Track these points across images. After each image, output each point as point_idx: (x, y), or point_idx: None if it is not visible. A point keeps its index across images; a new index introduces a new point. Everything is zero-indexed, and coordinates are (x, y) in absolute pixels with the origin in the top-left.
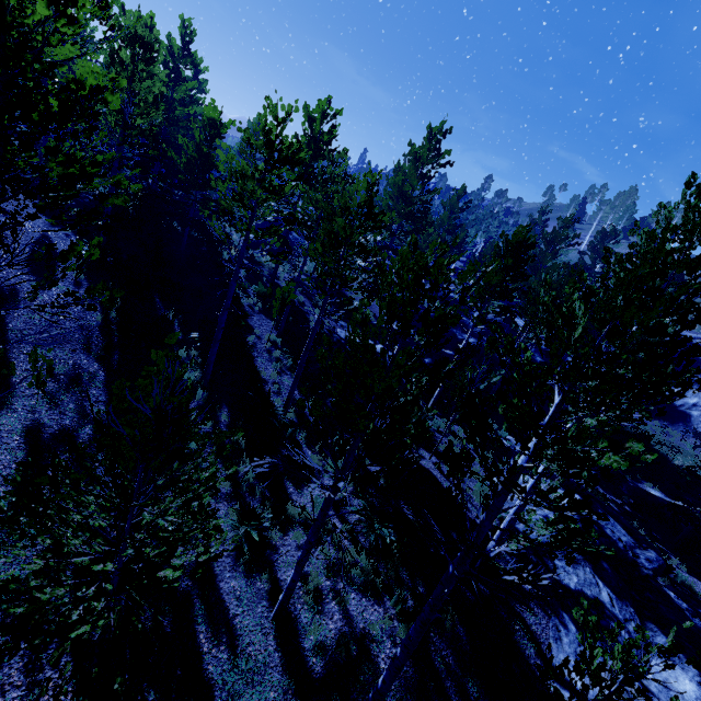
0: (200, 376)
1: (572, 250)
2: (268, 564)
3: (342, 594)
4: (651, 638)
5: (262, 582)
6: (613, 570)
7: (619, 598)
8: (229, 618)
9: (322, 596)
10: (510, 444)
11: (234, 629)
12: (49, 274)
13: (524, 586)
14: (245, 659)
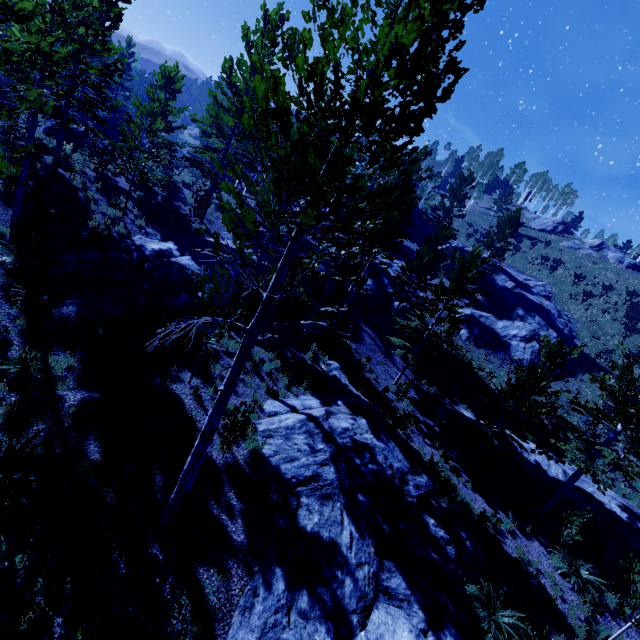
0: None
1: (438, 195)
2: None
3: None
4: (385, 581)
5: None
6: (371, 502)
7: (362, 537)
8: None
9: None
10: (328, 368)
11: None
12: None
13: (235, 538)
14: None
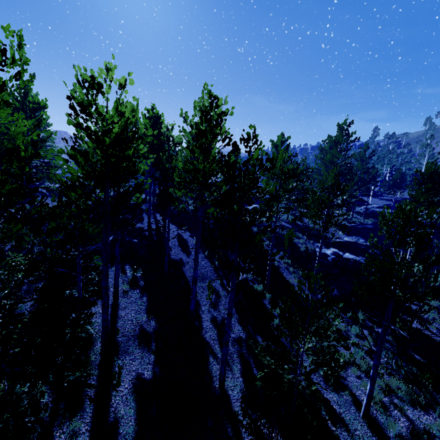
0: (263, 286)
1: None
2: (345, 386)
3: (398, 406)
4: None
5: (346, 395)
6: None
7: None
8: (337, 414)
9: (386, 406)
10: None
11: (343, 420)
12: (188, 250)
13: None
14: (358, 437)
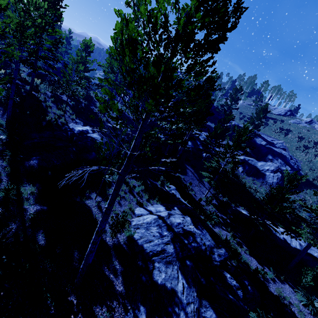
0: None
1: (224, 98)
2: None
3: None
4: (203, 313)
5: None
6: (194, 265)
7: (189, 286)
8: None
9: None
10: (169, 189)
11: None
12: None
13: (117, 288)
14: None
